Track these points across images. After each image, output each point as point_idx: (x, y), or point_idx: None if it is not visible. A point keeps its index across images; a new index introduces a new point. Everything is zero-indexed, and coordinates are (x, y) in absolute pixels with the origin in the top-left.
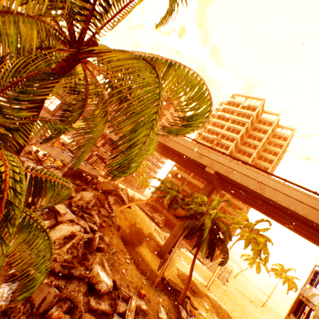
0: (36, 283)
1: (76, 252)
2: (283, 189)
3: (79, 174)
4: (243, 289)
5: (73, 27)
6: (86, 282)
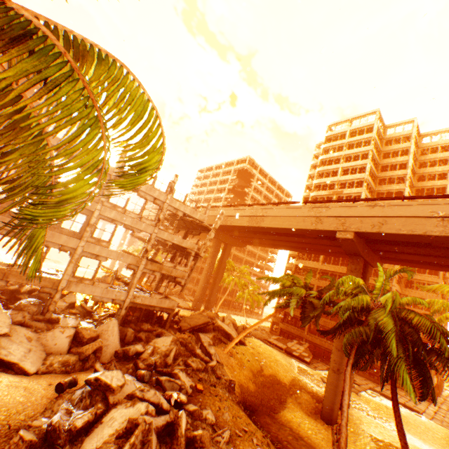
0: None
1: None
2: None
3: (147, 314)
4: None
5: None
6: None
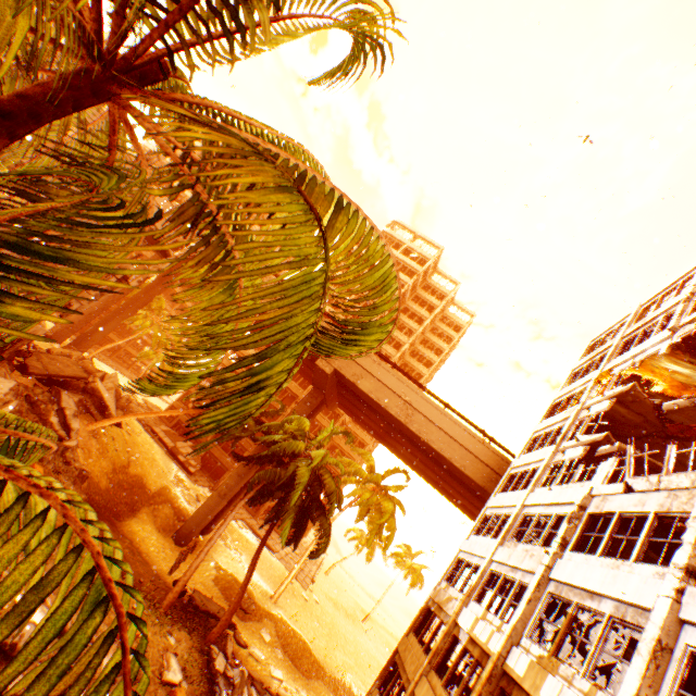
0: None
1: None
2: (441, 420)
3: None
4: (338, 594)
5: (121, 20)
6: None
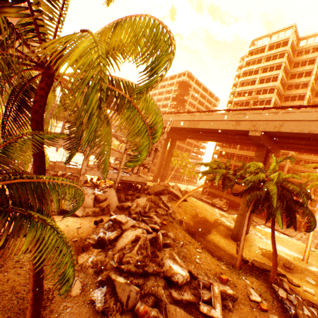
0: (69, 276)
1: (145, 252)
2: None
3: (129, 186)
4: None
5: (28, 46)
6: (162, 277)
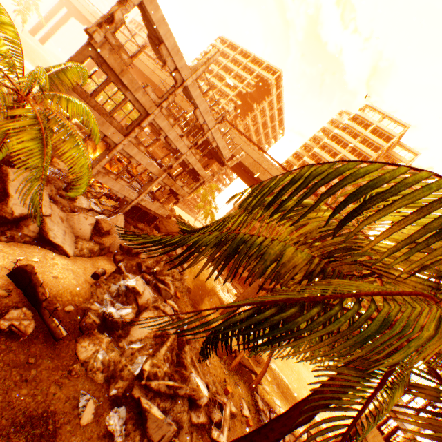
0: None
1: (170, 356)
2: None
3: (139, 210)
4: None
5: None
6: (188, 397)
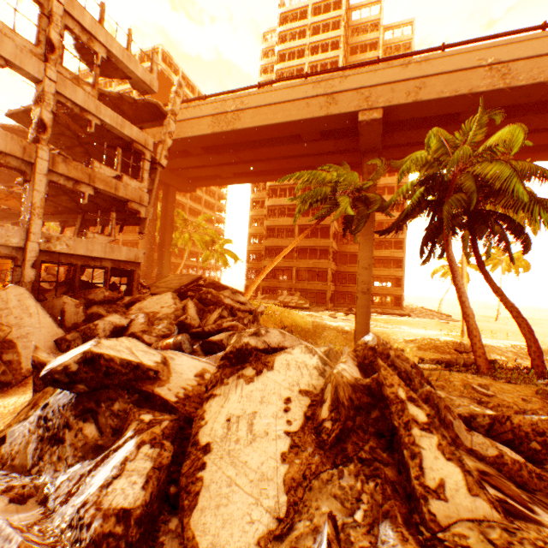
0: None
1: (477, 463)
2: None
3: (83, 284)
4: None
5: None
6: None
